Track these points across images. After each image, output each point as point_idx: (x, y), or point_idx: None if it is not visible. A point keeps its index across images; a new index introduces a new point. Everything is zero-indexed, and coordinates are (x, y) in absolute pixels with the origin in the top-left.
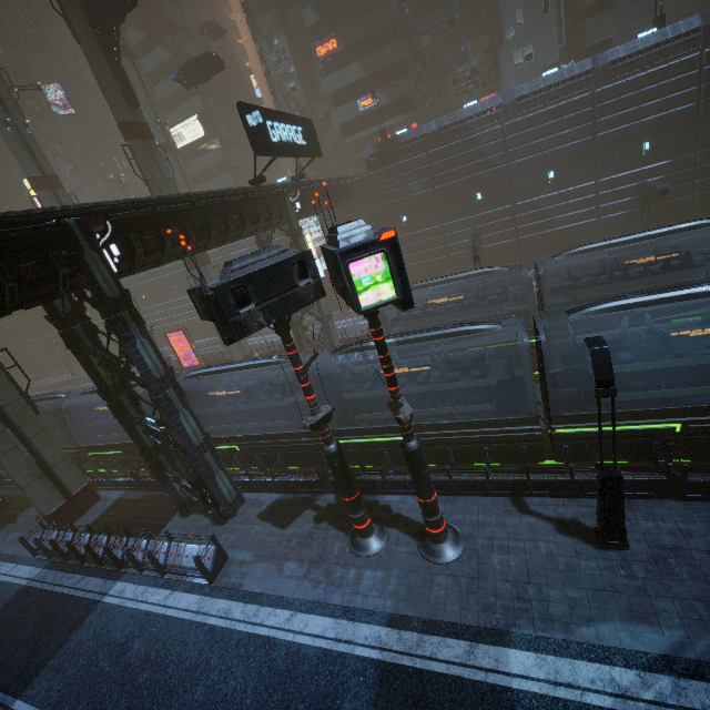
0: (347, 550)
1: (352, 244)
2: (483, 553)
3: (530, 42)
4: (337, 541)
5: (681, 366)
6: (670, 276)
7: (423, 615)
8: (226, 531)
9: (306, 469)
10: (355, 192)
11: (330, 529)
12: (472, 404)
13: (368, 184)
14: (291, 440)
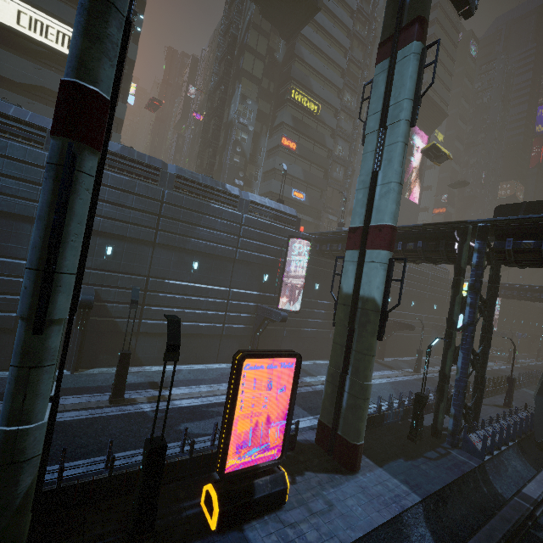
0: None
1: None
2: None
3: None
4: None
5: None
6: None
7: None
8: None
9: None
10: None
11: None
12: None
13: None
14: None
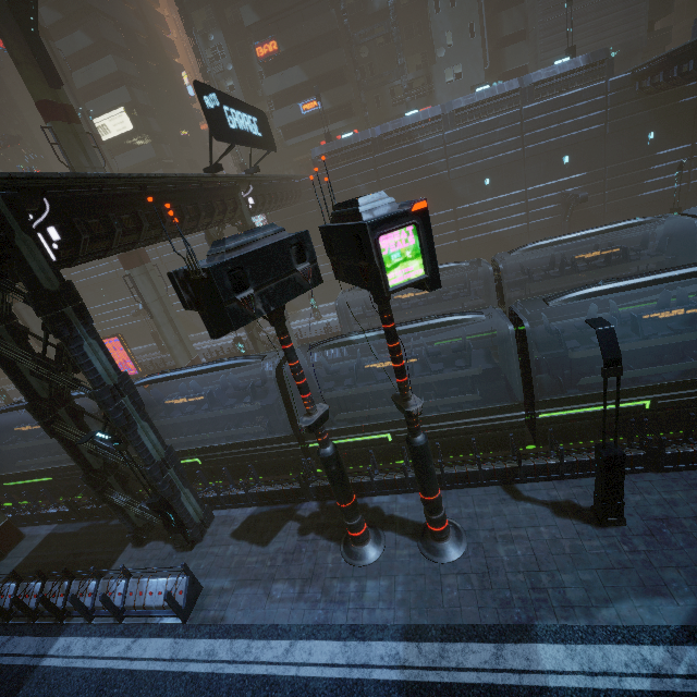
0: (343, 561)
1: (378, 216)
2: (487, 545)
3: (459, 62)
4: (329, 553)
5: (637, 349)
6: (612, 269)
7: (439, 621)
8: (195, 557)
9: (277, 478)
10: (303, 192)
11: (318, 540)
12: (450, 396)
13: (316, 185)
14: (263, 448)
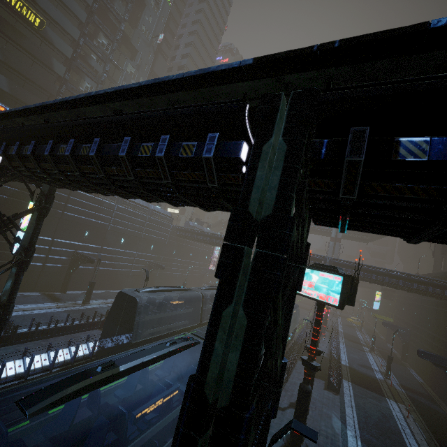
0: None
1: None
2: None
3: None
4: None
5: None
6: None
7: None
8: None
9: None
10: None
11: None
12: None
13: None
14: None
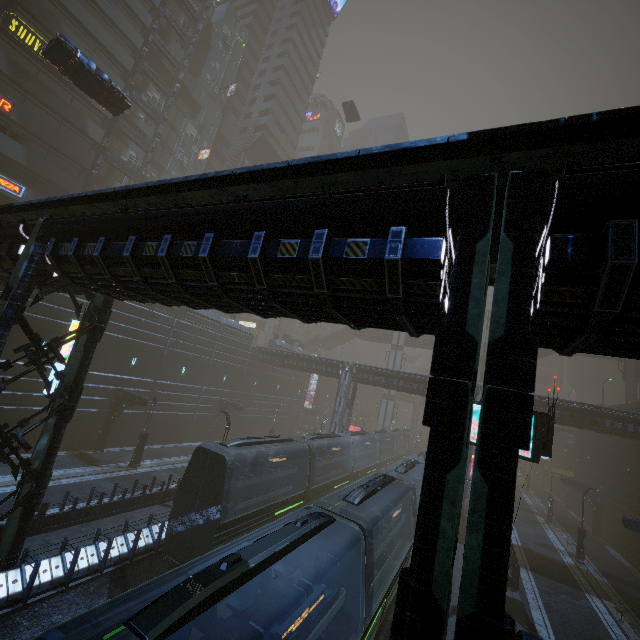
0: None
1: None
2: None
3: None
4: None
5: None
6: (336, 460)
7: None
8: None
9: None
10: None
11: None
12: None
13: None
14: None
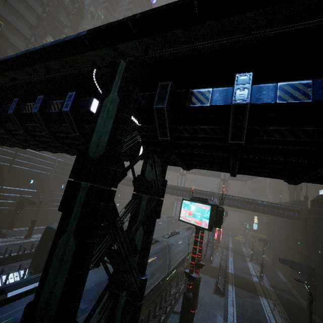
0: None
1: None
2: None
3: None
4: None
5: None
6: None
7: None
8: None
9: None
10: None
11: None
12: None
13: None
14: None
